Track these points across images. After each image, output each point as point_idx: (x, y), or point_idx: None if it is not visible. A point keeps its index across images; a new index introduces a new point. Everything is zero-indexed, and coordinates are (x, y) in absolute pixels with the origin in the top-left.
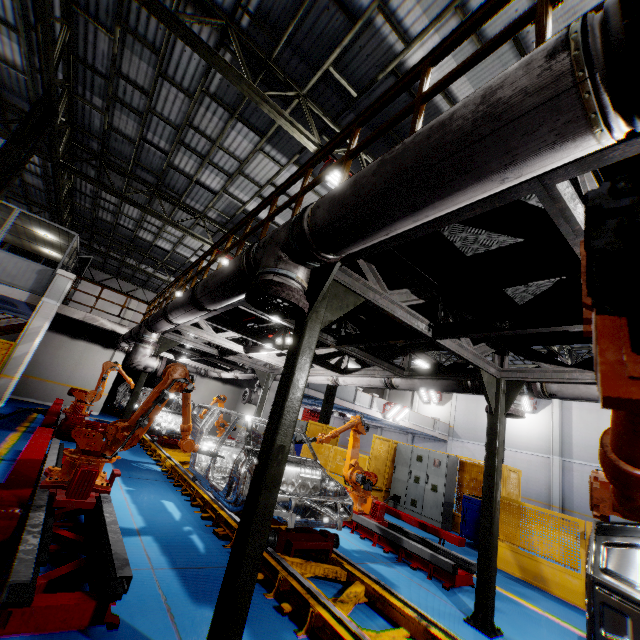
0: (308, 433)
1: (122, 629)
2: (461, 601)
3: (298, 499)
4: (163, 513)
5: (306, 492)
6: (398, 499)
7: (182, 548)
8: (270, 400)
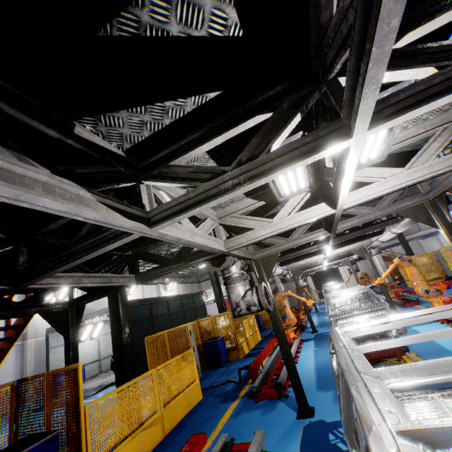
0: (399, 267)
1: (307, 331)
2: (402, 311)
3: (348, 303)
4: (323, 319)
5: (349, 301)
6: (450, 278)
7: (323, 323)
8: (379, 258)
